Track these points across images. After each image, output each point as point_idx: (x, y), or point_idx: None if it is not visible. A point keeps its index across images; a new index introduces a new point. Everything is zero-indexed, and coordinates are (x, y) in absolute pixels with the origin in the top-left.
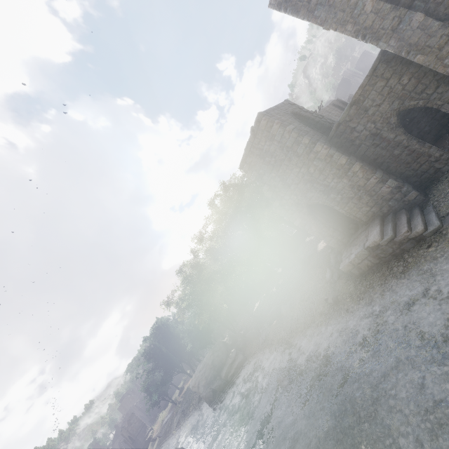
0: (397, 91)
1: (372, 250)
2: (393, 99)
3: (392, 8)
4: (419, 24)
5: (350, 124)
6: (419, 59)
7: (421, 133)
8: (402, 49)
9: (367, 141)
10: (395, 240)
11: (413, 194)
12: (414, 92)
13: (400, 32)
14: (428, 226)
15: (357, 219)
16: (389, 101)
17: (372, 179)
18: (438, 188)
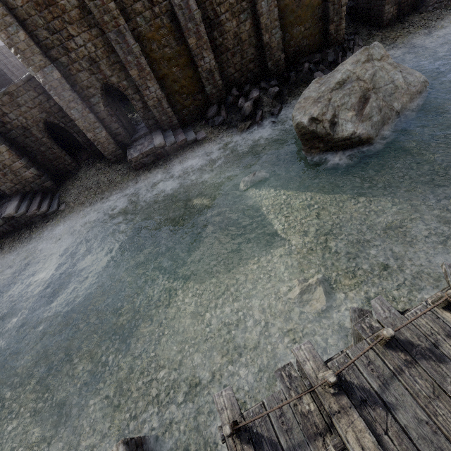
0: (46, 107)
1: (8, 220)
2: (42, 110)
3: (41, 53)
4: (58, 78)
5: (3, 108)
6: (57, 99)
7: (69, 139)
8: (46, 85)
9: (19, 130)
10: (27, 214)
11: (49, 183)
12: (58, 115)
13: (46, 73)
14: (51, 208)
15: (1, 191)
16: (40, 110)
17: (18, 163)
18: (67, 183)
